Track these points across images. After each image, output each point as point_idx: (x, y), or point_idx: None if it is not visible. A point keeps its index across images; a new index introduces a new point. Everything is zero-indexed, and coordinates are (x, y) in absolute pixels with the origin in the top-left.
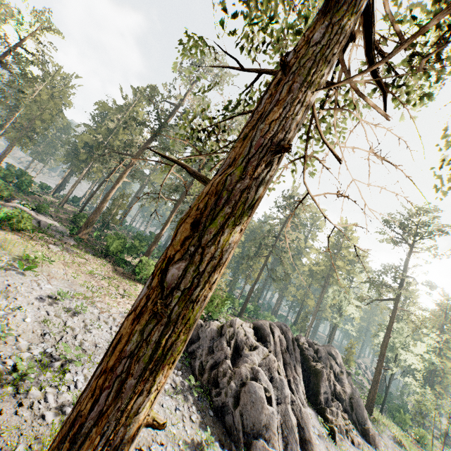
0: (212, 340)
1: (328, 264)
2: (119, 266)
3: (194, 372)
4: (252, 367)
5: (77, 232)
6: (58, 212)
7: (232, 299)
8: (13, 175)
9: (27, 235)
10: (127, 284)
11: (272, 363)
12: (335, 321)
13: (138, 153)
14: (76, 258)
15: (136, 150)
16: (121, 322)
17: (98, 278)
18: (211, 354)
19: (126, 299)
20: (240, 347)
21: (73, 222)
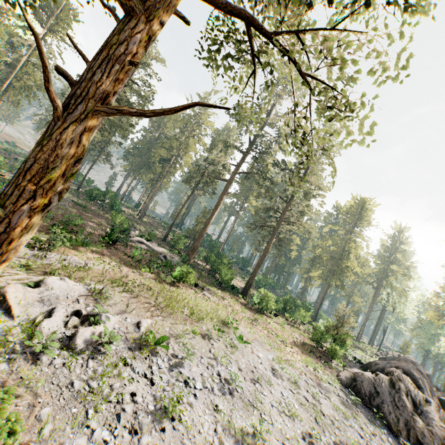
0: (390, 394)
1: (382, 268)
2: (231, 292)
3: (391, 428)
4: (440, 425)
5: (187, 260)
6: (147, 230)
7: (308, 309)
8: (101, 193)
9: (185, 284)
10: (264, 321)
11: (444, 415)
12: (389, 322)
13: (232, 179)
14: (221, 300)
15: (218, 168)
16: (316, 381)
17: (254, 324)
18: (396, 410)
19: (288, 347)
20: (416, 401)
21: (164, 240)
